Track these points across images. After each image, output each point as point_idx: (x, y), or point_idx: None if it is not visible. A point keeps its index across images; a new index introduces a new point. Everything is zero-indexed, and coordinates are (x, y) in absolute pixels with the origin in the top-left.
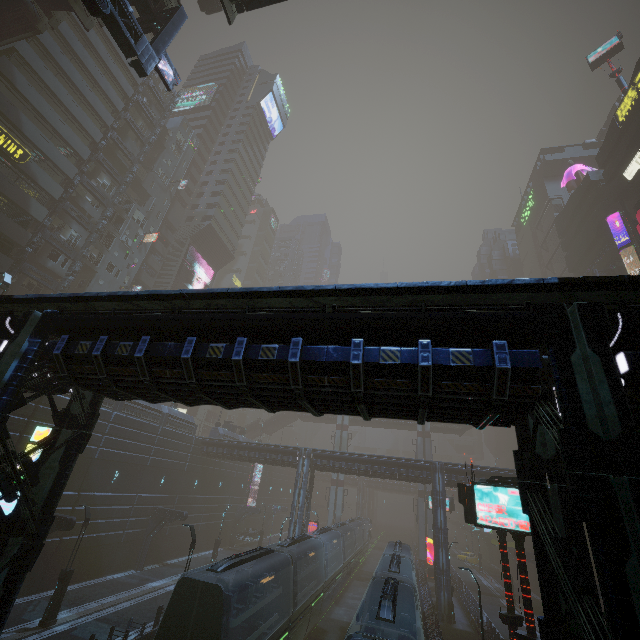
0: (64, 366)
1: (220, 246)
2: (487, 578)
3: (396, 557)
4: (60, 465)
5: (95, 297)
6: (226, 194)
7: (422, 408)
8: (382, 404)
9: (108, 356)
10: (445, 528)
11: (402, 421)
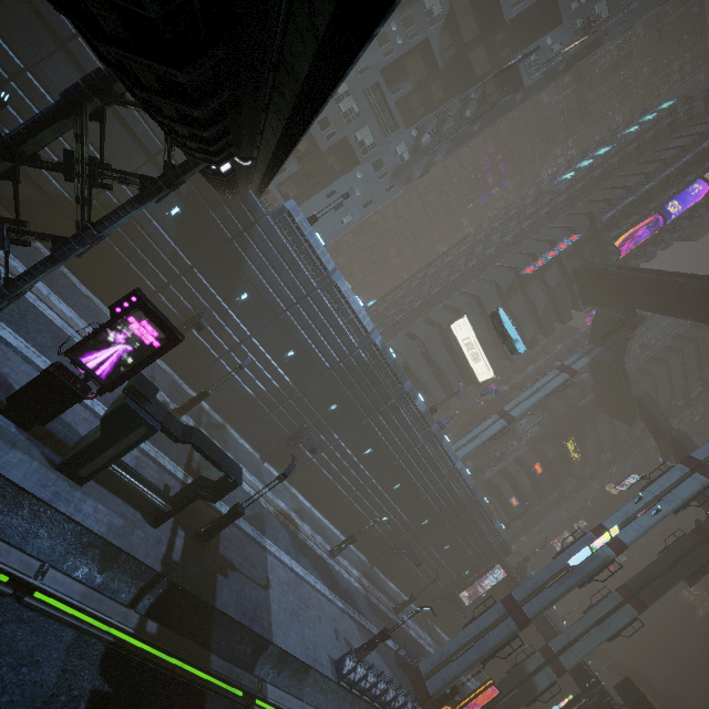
0: None
1: None
2: None
3: None
4: None
5: None
6: None
7: None
8: None
9: None
10: None
11: None
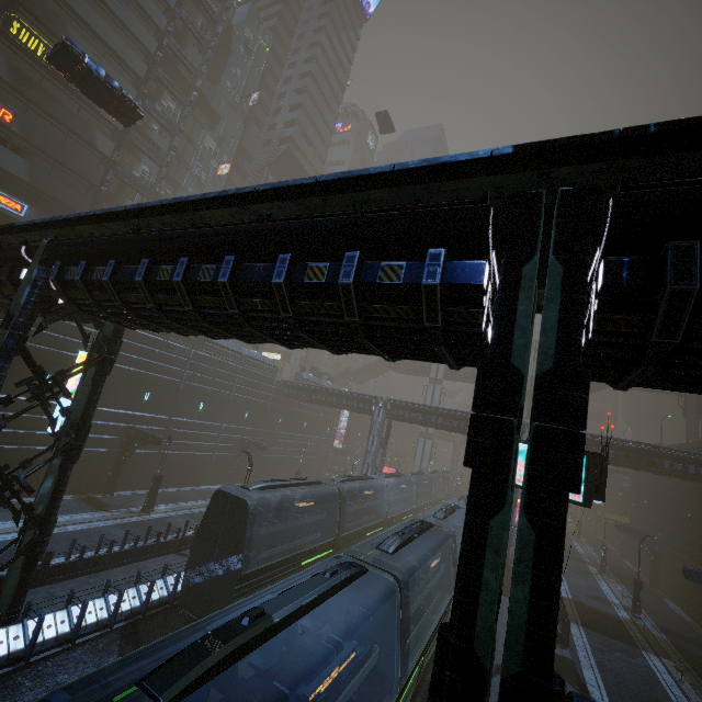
0: (62, 292)
1: (302, 175)
2: (583, 546)
3: (450, 507)
4: (92, 384)
5: (71, 221)
6: (306, 107)
7: (358, 338)
8: (328, 334)
9: (90, 281)
10: None
11: None
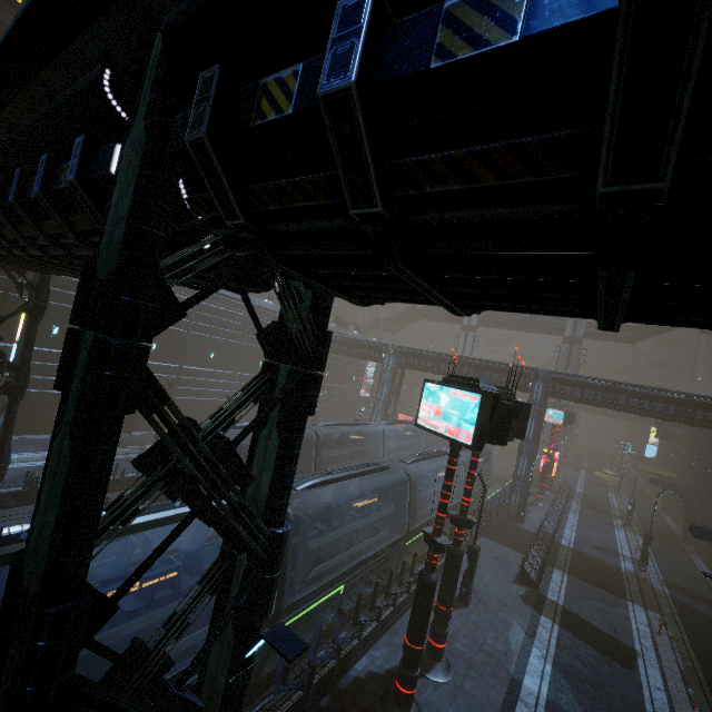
0: None
1: None
2: (620, 499)
3: (430, 452)
4: (27, 329)
5: None
6: None
7: None
8: None
9: None
10: (533, 439)
11: (547, 324)
